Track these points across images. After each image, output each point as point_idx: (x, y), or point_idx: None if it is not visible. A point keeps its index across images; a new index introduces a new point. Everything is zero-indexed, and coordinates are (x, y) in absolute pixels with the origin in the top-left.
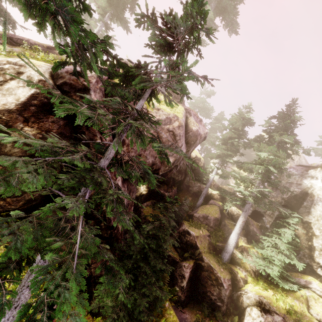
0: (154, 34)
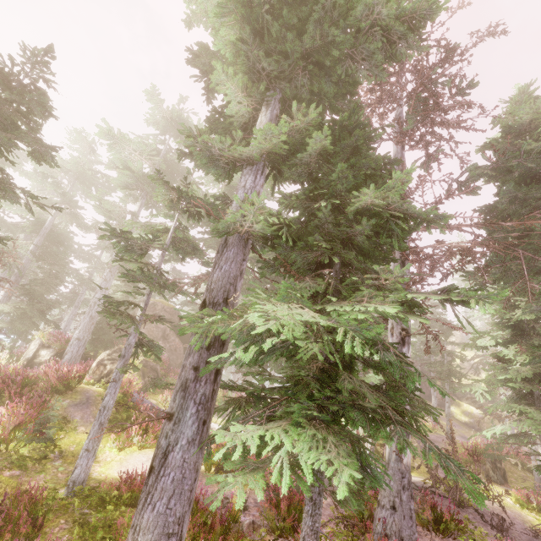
0: None
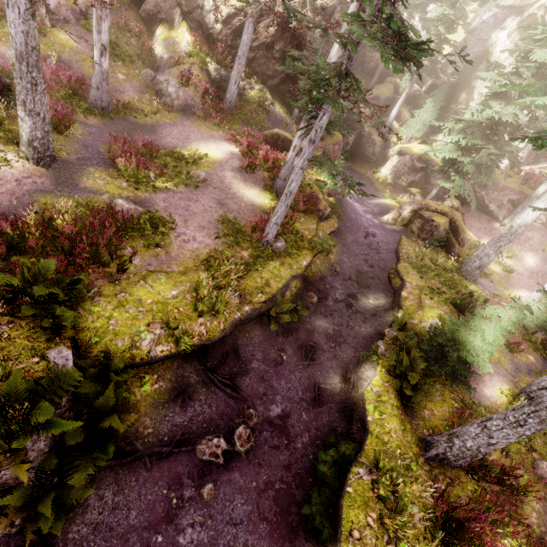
0: None
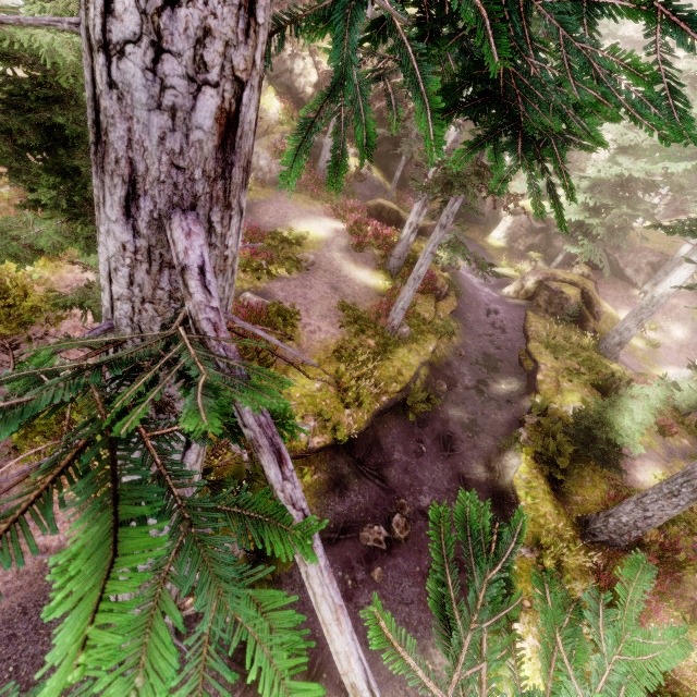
0: None
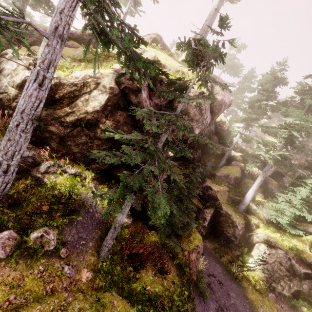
0: (189, 53)
